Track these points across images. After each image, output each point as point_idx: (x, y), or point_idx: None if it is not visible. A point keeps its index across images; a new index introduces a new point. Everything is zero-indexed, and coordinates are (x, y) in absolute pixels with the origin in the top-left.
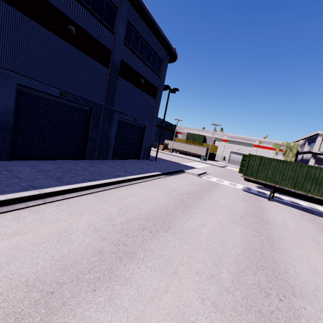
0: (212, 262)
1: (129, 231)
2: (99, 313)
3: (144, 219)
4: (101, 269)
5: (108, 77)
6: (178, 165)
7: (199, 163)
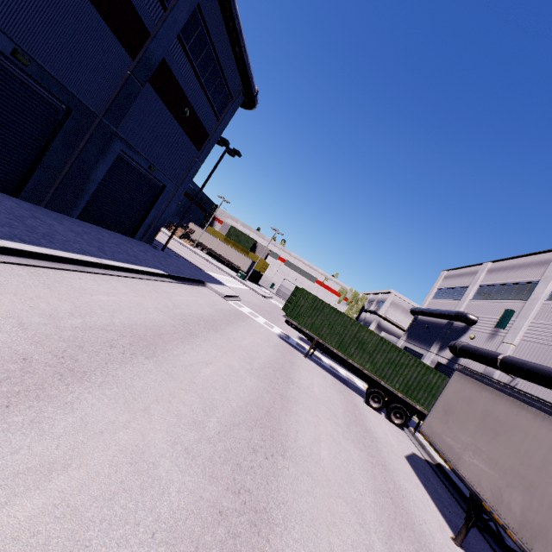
0: (202, 408)
1: (86, 343)
2: (11, 434)
3: (116, 332)
4: (23, 383)
5: (127, 74)
6: (199, 271)
7: (233, 279)
